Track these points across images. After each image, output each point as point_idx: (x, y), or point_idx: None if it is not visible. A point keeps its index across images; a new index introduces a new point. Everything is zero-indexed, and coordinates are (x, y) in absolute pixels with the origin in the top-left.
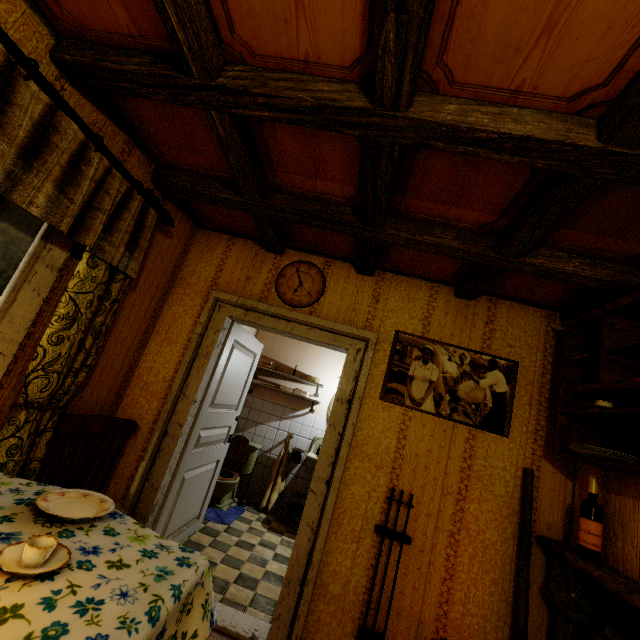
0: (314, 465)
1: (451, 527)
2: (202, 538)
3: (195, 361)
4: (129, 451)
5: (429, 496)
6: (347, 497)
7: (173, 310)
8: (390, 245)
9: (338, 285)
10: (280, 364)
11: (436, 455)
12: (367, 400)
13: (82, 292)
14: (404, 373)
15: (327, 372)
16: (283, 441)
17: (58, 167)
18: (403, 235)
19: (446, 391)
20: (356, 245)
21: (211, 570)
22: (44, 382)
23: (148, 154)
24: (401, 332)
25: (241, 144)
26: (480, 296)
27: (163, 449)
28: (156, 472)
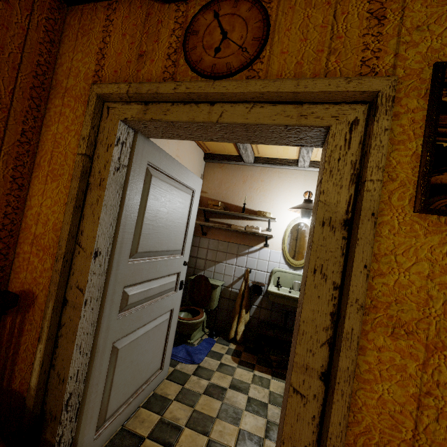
0: (276, 299)
1: None
2: (168, 388)
3: (87, 196)
4: (28, 328)
5: None
6: (368, 405)
7: (52, 131)
8: None
9: (293, 16)
10: (229, 205)
11: None
12: (386, 216)
13: None
14: None
15: (277, 206)
16: (242, 276)
17: None
18: None
19: None
20: None
21: (173, 443)
22: None
23: None
24: None
25: None
26: None
27: (64, 324)
28: (60, 356)
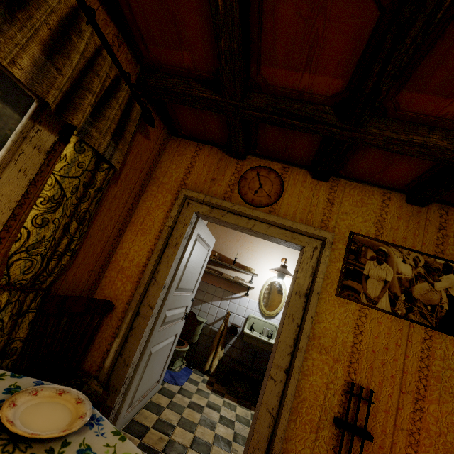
0: (250, 340)
1: (410, 426)
2: (161, 399)
3: (165, 250)
4: (105, 327)
5: (387, 393)
6: (305, 387)
7: (147, 205)
8: (355, 150)
9: (295, 188)
10: (222, 256)
11: (393, 353)
12: (323, 295)
13: (68, 176)
14: (359, 272)
15: (260, 264)
16: (223, 317)
17: (46, 28)
18: (386, 134)
19: (401, 291)
20: (318, 151)
21: (170, 433)
22: (27, 264)
23: (135, 54)
24: (356, 233)
25: (238, 22)
26: (431, 203)
27: (135, 328)
28: (128, 348)
